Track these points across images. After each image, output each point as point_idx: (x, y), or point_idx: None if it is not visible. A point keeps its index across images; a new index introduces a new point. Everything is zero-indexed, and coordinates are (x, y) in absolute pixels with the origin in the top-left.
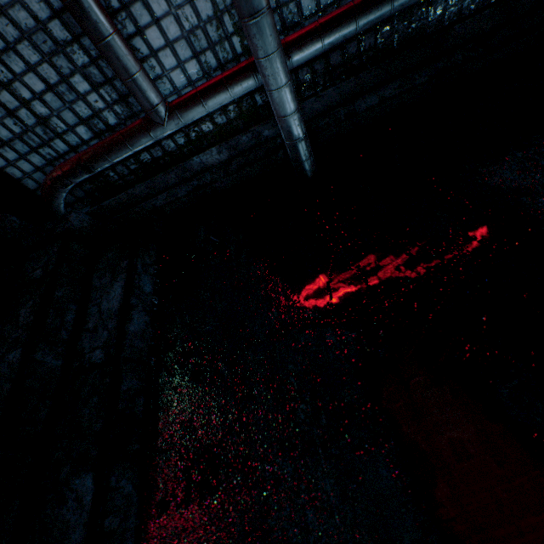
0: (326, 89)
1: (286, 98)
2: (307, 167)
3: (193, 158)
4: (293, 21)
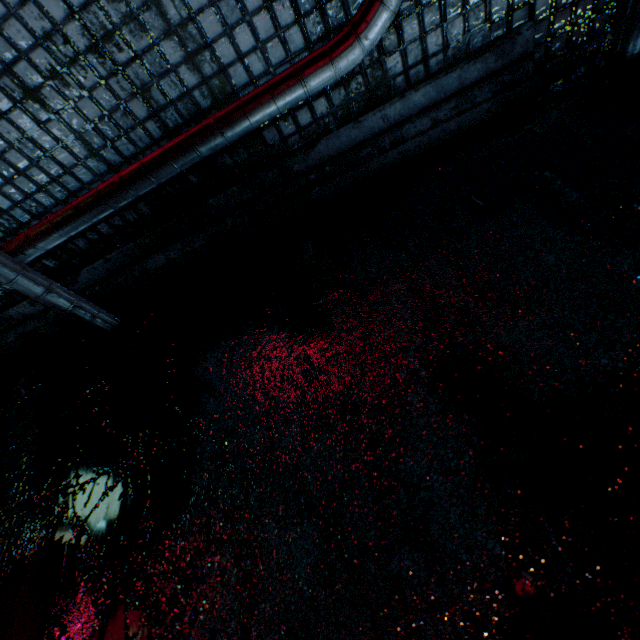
0: (112, 252)
1: (23, 287)
2: (97, 326)
3: (9, 310)
4: (40, 211)
